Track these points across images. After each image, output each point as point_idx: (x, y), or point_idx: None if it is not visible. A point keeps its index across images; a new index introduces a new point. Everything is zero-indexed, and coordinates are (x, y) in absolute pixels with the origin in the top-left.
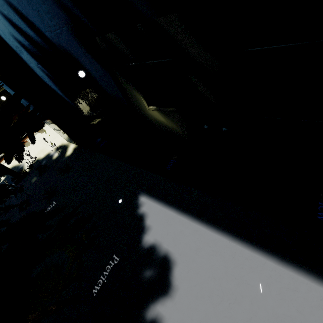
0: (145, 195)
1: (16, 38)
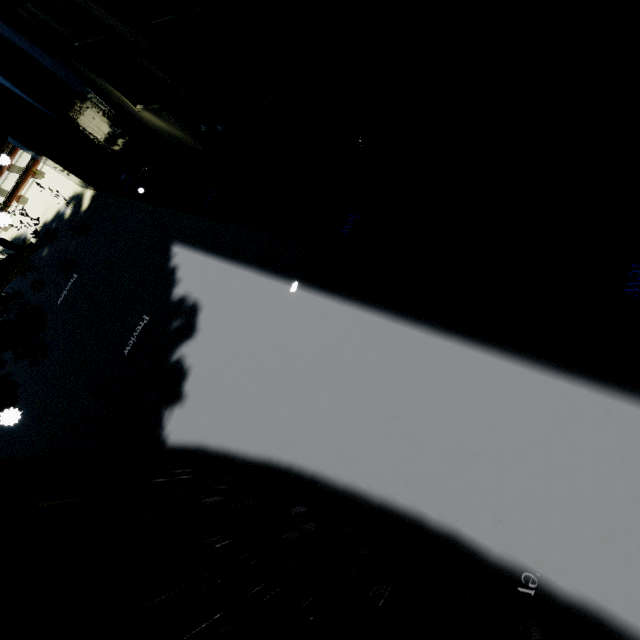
0: (178, 244)
1: None
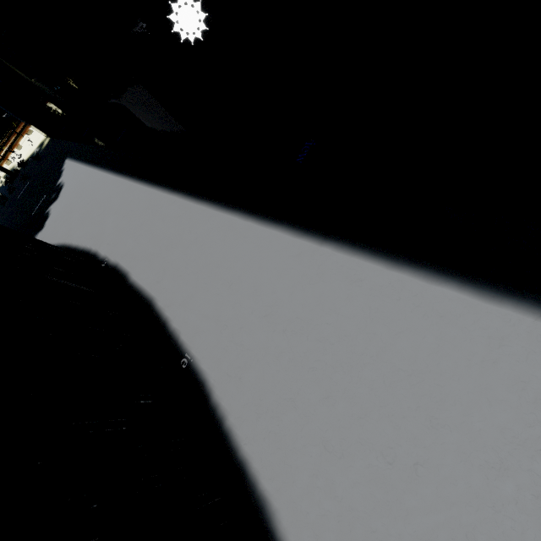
0: (68, 158)
1: None
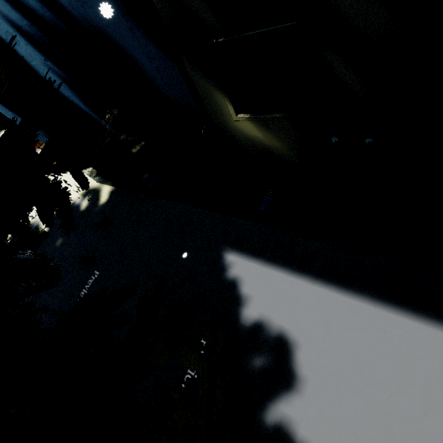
0: (232, 251)
1: (6, 16)
